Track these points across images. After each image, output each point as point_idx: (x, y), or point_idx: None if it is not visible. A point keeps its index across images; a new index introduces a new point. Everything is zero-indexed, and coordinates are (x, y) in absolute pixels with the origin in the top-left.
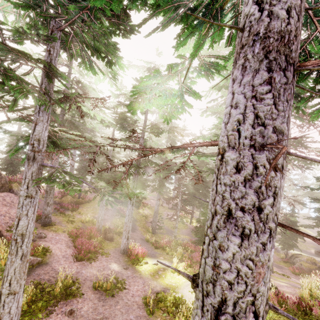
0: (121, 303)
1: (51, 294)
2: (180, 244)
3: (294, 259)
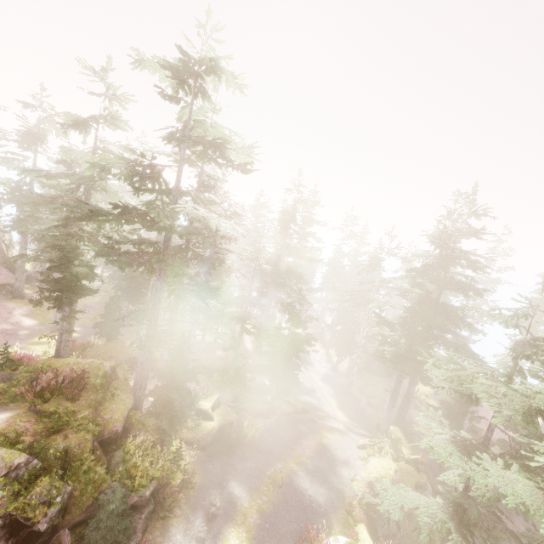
0: None
1: None
2: None
3: None
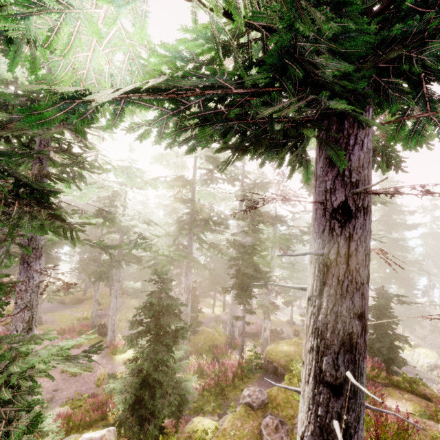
0: (81, 381)
1: None
2: None
3: None
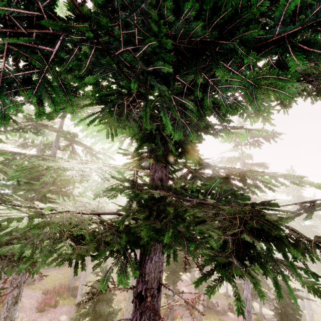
0: None
1: None
2: None
3: None
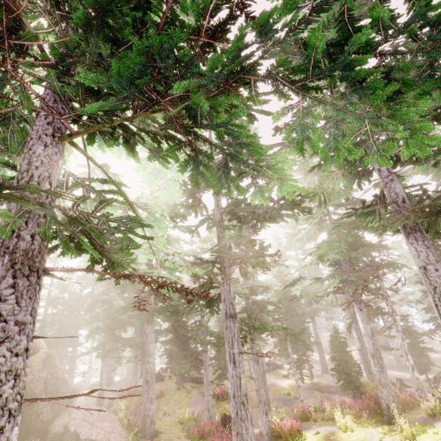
0: None
1: None
2: (315, 409)
3: (440, 381)
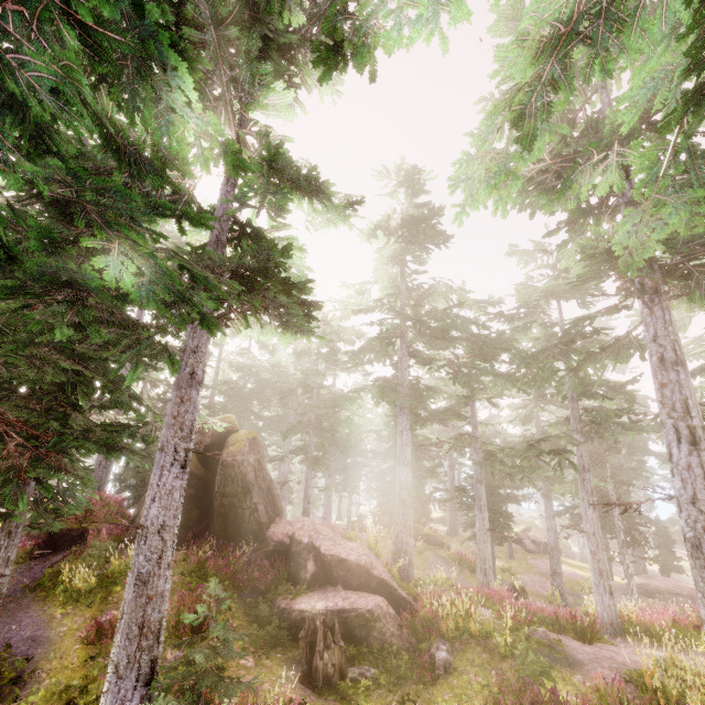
0: None
1: (700, 683)
2: None
3: None
